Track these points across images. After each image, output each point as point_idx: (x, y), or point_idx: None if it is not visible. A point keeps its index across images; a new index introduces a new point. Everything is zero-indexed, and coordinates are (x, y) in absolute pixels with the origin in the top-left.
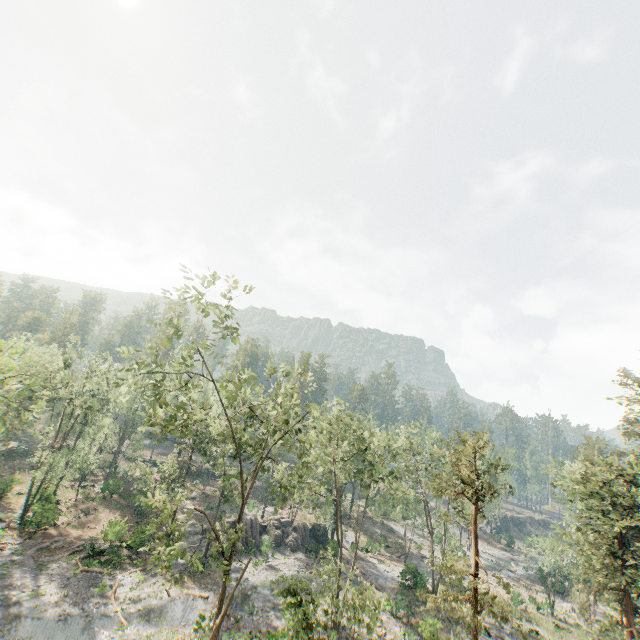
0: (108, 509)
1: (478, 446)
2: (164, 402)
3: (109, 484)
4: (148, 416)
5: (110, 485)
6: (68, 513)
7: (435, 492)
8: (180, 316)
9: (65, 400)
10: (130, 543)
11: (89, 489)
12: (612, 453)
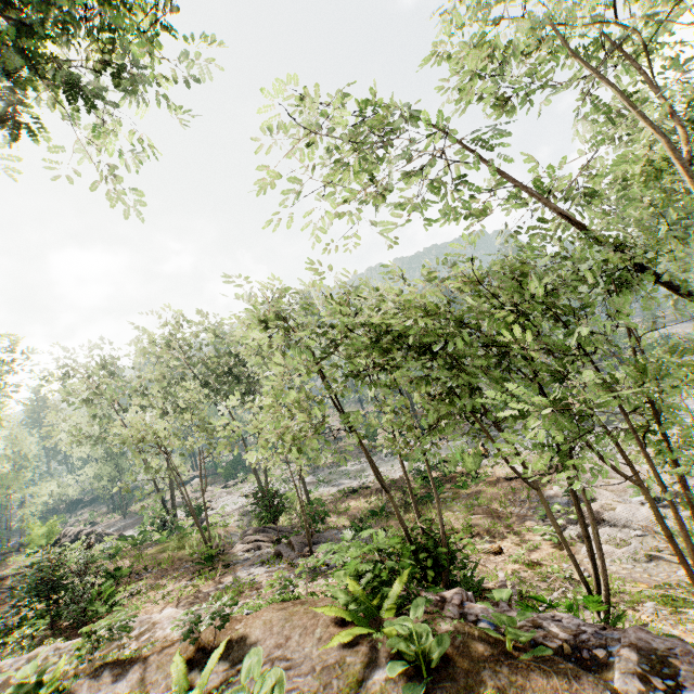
0: None
1: None
2: None
3: None
4: None
5: None
6: None
7: None
8: None
9: None
10: None
11: None
12: None
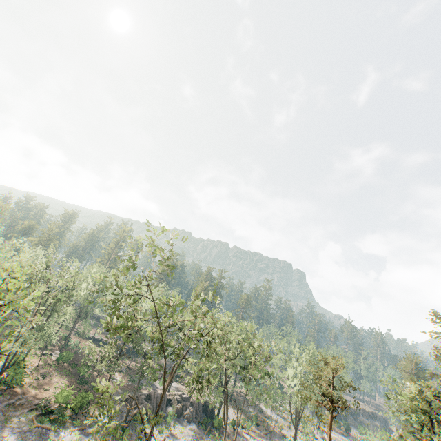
0: (60, 375)
1: (335, 368)
2: (118, 314)
3: (63, 355)
4: (106, 323)
5: (63, 356)
6: (31, 375)
7: (302, 399)
8: (138, 255)
9: (43, 291)
10: (73, 405)
11: (48, 357)
12: (427, 374)
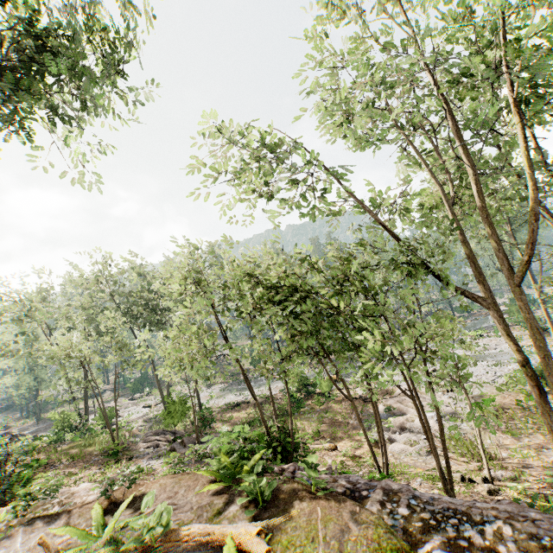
0: None
1: None
2: None
3: None
4: None
5: None
6: None
7: None
8: None
9: None
10: None
11: None
12: None
